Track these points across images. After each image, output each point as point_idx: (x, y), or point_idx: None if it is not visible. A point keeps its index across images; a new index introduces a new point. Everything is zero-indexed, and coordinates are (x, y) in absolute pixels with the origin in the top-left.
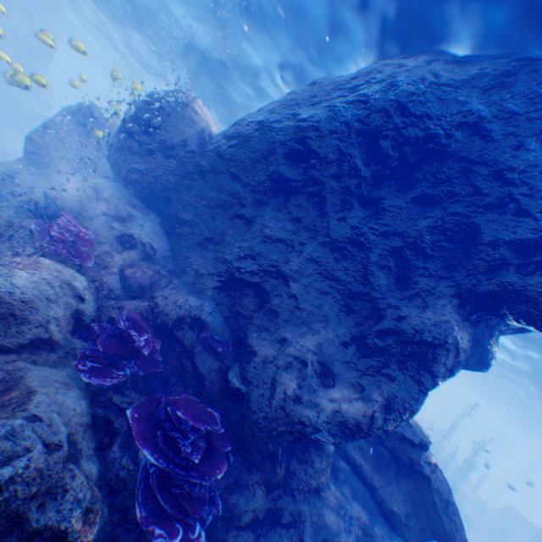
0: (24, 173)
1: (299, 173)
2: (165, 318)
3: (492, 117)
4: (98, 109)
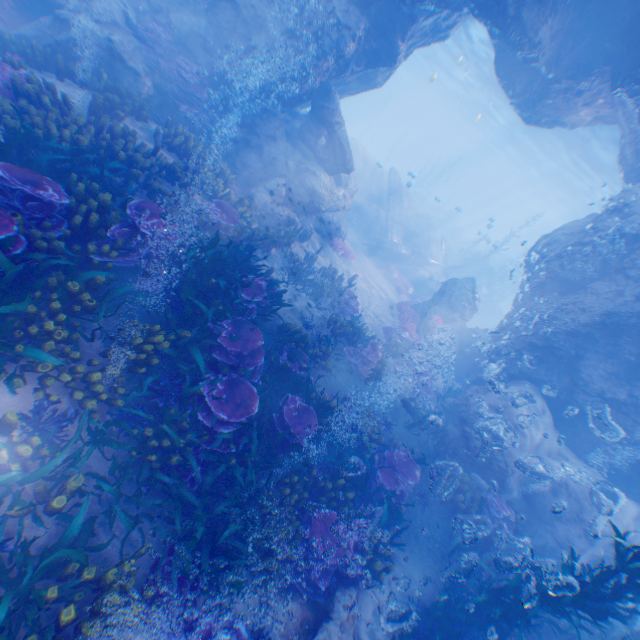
0: None
1: None
2: (179, 34)
3: None
4: None
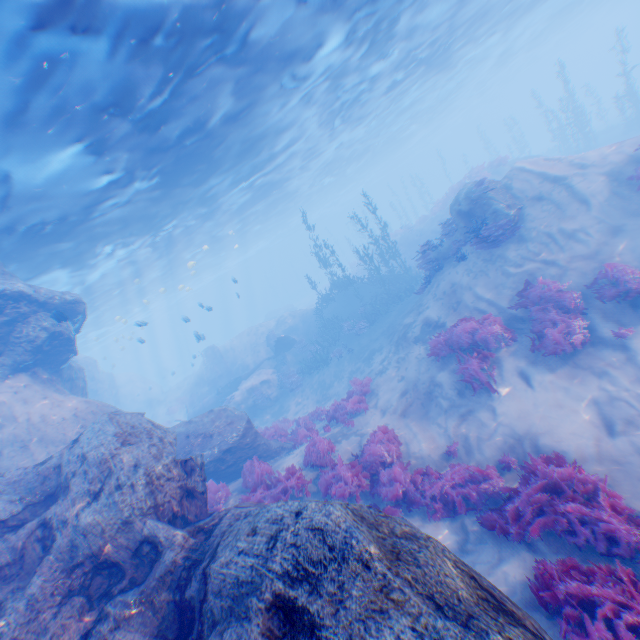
0: None
1: None
2: None
3: None
4: None
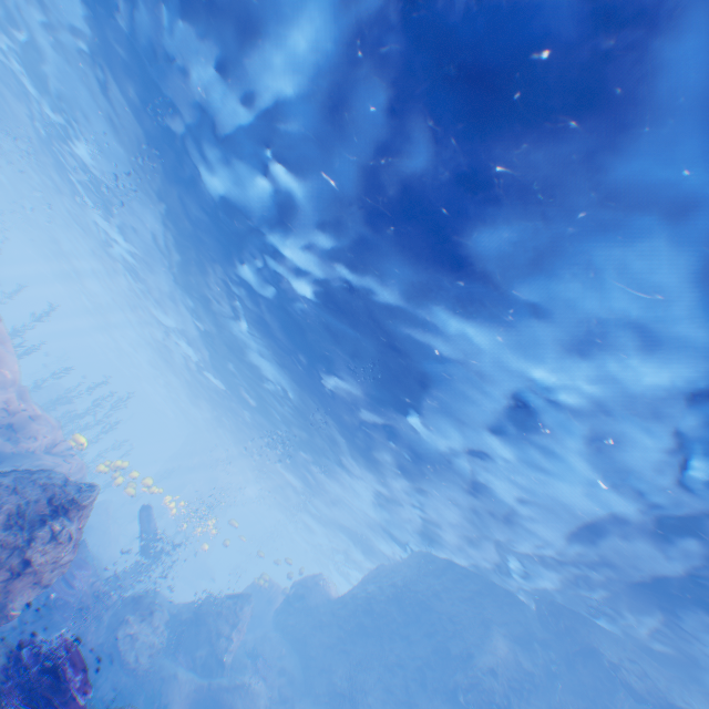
0: None
1: (370, 620)
2: None
3: (442, 589)
4: (269, 577)
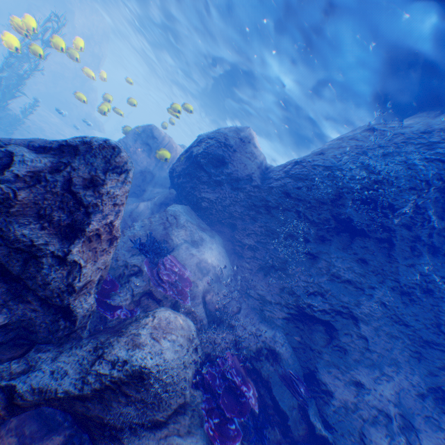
0: None
1: (367, 218)
2: (245, 350)
3: None
4: (157, 130)
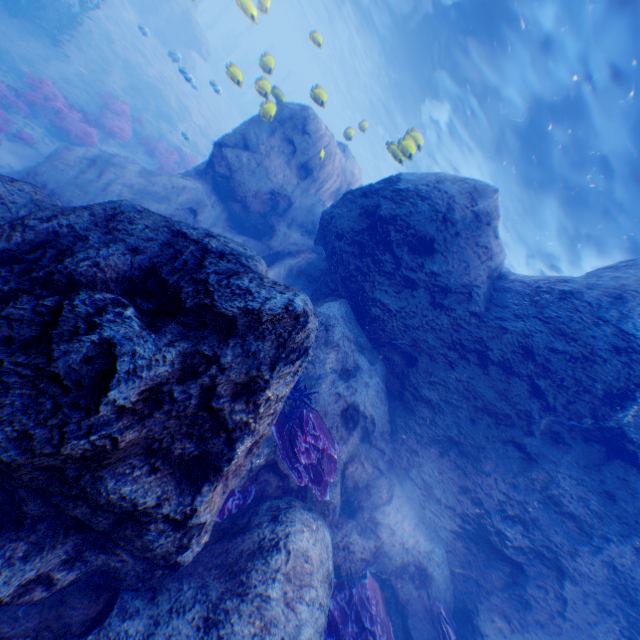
0: (206, 204)
1: None
2: (386, 561)
3: None
4: (316, 123)
